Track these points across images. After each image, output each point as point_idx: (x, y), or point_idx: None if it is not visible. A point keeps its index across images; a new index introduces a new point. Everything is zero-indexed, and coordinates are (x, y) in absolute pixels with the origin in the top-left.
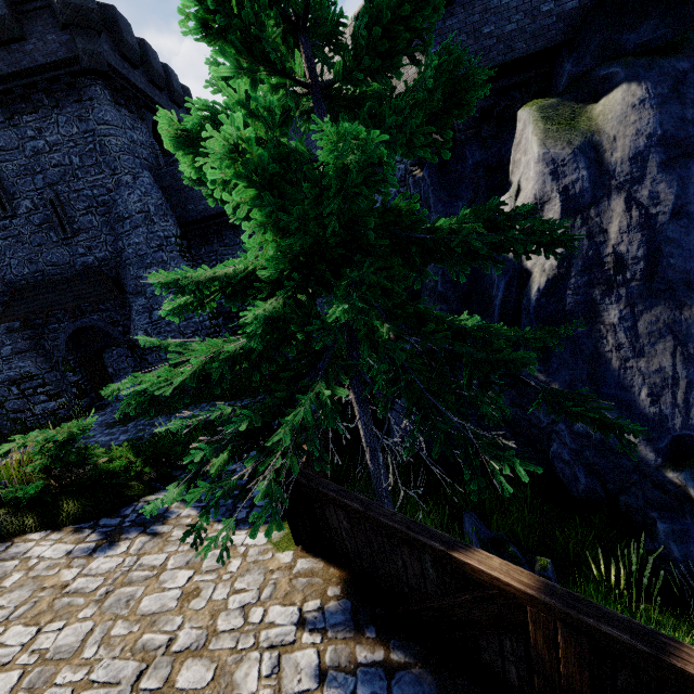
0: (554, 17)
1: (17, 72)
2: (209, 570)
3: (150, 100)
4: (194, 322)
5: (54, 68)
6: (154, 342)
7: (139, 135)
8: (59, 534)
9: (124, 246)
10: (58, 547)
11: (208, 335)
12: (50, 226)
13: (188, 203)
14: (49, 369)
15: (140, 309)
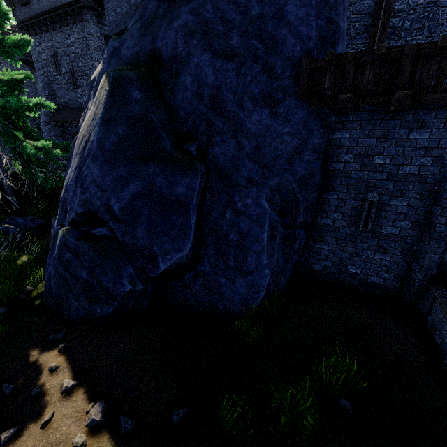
0: (136, 7)
1: (61, 6)
2: None
3: None
4: None
5: (73, 5)
6: None
7: None
8: None
9: None
10: None
11: None
12: (70, 81)
13: None
14: None
15: None
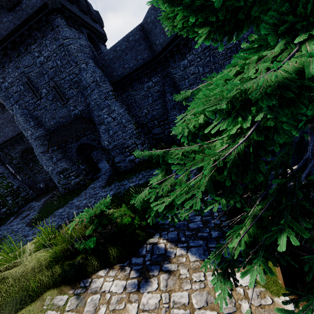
0: None
1: (22, 22)
2: (228, 313)
3: (83, 21)
4: (129, 133)
5: (37, 14)
6: (147, 153)
7: (82, 41)
8: (113, 271)
9: (89, 102)
10: (116, 283)
11: (136, 138)
12: (56, 99)
13: (113, 72)
14: (72, 165)
15: (103, 131)
